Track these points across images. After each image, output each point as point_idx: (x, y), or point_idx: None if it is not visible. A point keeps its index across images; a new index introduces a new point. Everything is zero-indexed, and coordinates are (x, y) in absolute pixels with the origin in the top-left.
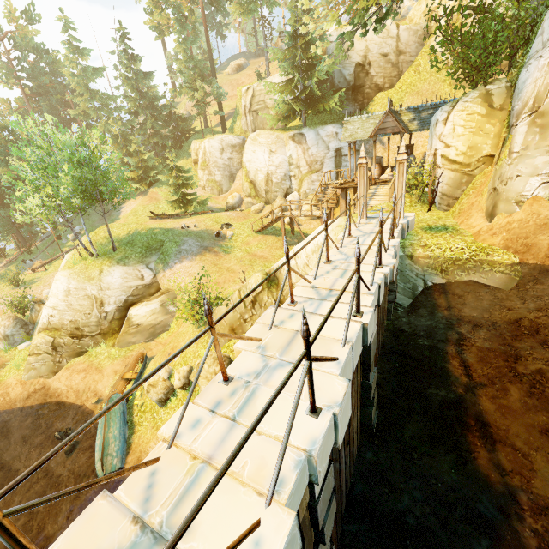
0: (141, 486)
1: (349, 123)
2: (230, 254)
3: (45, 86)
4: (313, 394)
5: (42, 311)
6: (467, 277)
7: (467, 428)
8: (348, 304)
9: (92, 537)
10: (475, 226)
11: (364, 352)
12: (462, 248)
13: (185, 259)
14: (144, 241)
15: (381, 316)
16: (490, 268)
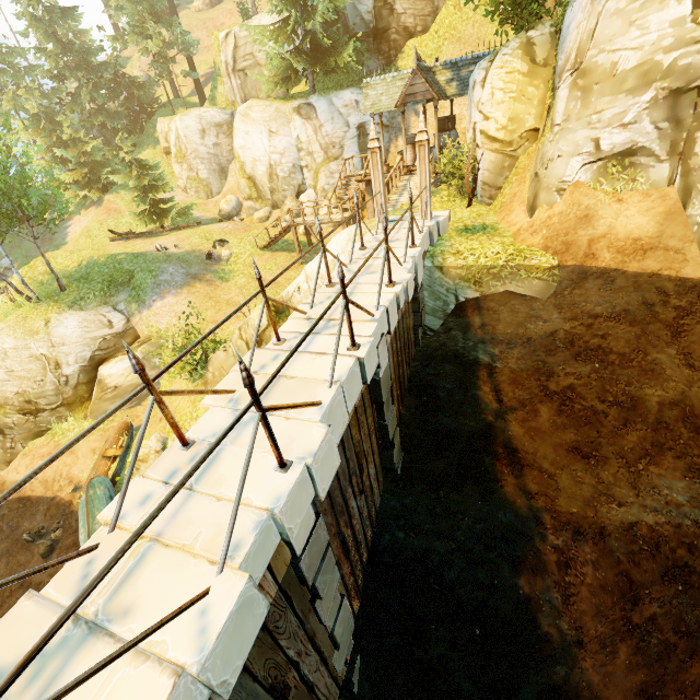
0: (74, 579)
1: (370, 86)
2: (229, 281)
3: None
4: (277, 447)
5: None
6: (503, 288)
7: (495, 457)
8: (345, 336)
9: (14, 641)
10: (516, 224)
11: (374, 389)
12: (498, 252)
13: (167, 294)
14: (105, 273)
15: (402, 344)
16: (527, 275)
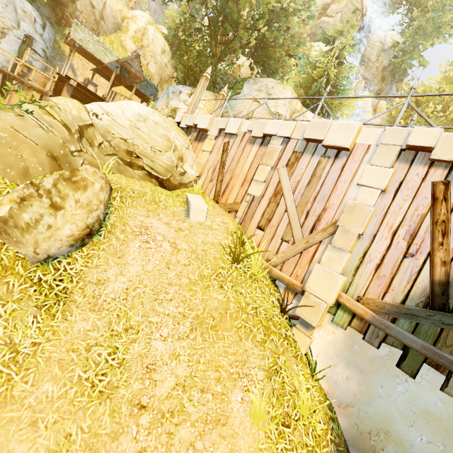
0: None
1: (80, 28)
2: None
3: None
4: None
5: None
6: None
7: None
8: None
9: None
10: None
11: None
12: None
13: None
14: None
15: None
16: None
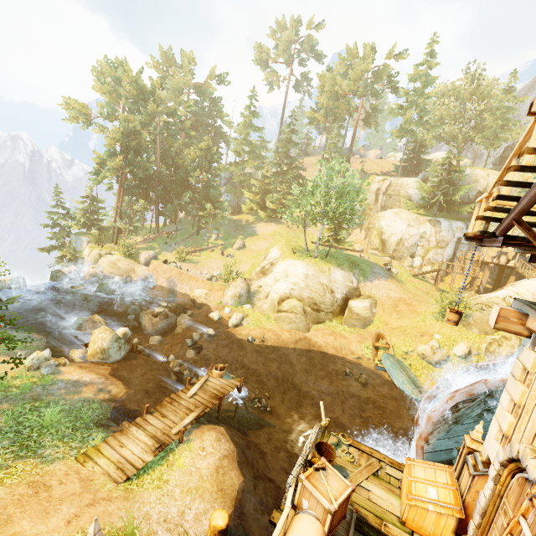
0: None
1: (491, 225)
2: (405, 284)
3: (199, 122)
4: None
5: (259, 285)
6: None
7: None
8: None
9: None
10: None
11: None
12: None
13: (381, 278)
14: (342, 257)
15: None
16: None
